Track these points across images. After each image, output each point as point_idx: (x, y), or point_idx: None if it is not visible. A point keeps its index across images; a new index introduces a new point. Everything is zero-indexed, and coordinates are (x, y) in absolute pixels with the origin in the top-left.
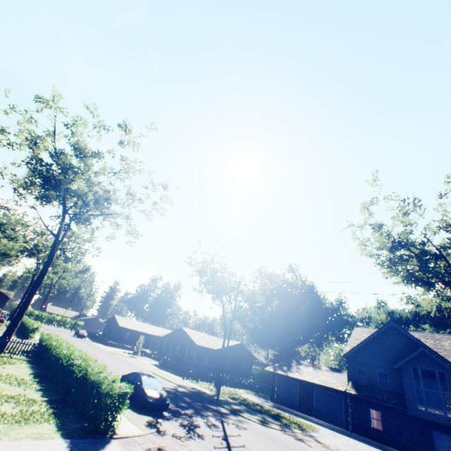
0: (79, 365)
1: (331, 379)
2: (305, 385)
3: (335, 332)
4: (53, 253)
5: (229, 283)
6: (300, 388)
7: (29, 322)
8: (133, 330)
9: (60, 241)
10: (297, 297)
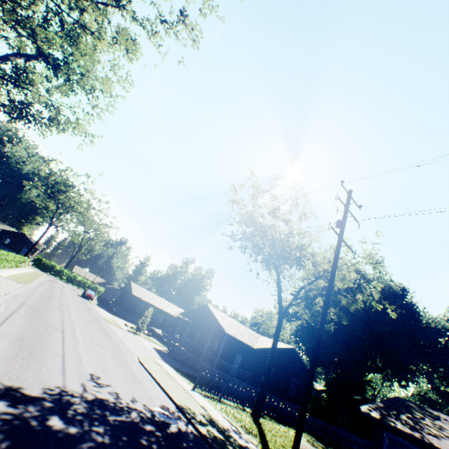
0: None
1: None
2: None
3: (435, 367)
4: None
5: (297, 234)
6: None
7: None
8: (148, 303)
9: None
10: (376, 301)
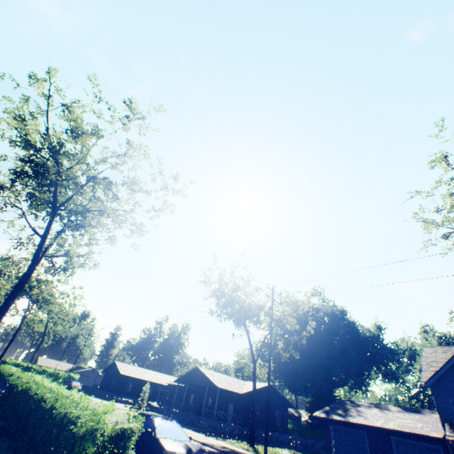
0: (48, 398)
1: (413, 422)
2: (376, 434)
3: (379, 367)
4: (36, 258)
5: (254, 301)
6: (370, 440)
7: (7, 367)
8: (136, 378)
9: (47, 246)
10: (327, 325)
